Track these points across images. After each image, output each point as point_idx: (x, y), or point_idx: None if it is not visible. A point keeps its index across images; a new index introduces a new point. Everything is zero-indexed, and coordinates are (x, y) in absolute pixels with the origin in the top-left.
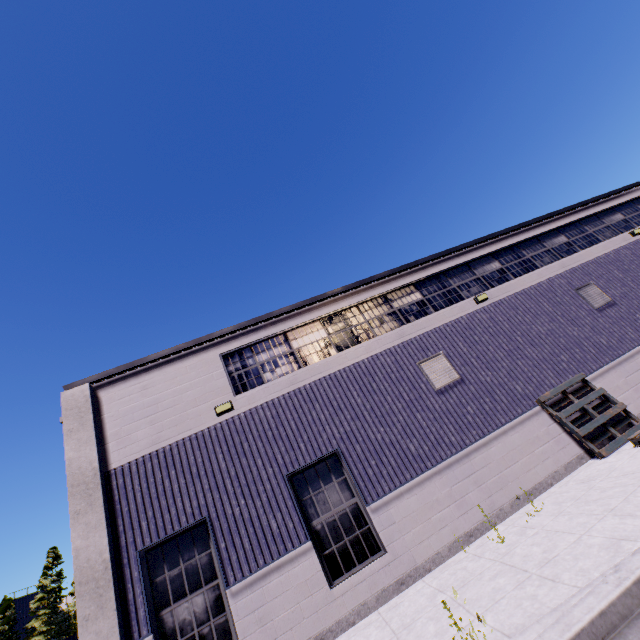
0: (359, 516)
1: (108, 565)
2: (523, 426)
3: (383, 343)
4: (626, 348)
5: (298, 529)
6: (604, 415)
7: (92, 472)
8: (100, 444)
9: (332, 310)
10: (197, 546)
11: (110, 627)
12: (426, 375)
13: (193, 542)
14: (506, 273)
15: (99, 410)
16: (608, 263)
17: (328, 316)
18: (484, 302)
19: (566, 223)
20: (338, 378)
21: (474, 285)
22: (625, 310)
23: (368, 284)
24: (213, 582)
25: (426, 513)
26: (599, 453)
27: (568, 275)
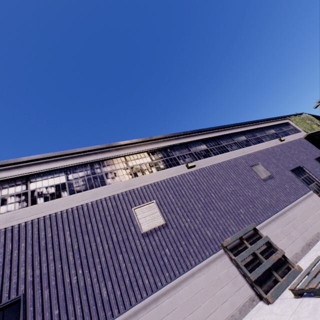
0: None
1: None
2: (209, 268)
3: (110, 190)
4: (281, 206)
5: None
6: (269, 260)
7: None
8: None
9: (77, 162)
10: None
11: None
12: (137, 219)
13: None
14: (210, 152)
15: None
16: (268, 153)
17: (73, 166)
18: (193, 168)
19: (246, 130)
20: (57, 218)
21: (188, 157)
22: (279, 181)
23: (113, 147)
24: None
25: None
26: (266, 299)
27: (246, 157)
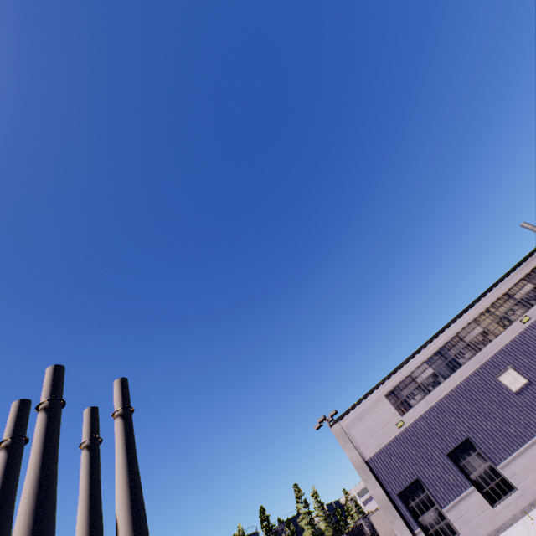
0: (494, 471)
1: (388, 500)
2: None
3: (468, 369)
4: None
5: (463, 480)
6: None
7: (361, 462)
8: (356, 449)
9: (429, 355)
10: (419, 490)
11: (401, 524)
12: (504, 384)
13: (416, 489)
14: None
15: (347, 433)
16: None
17: (428, 358)
18: (528, 321)
19: None
20: (450, 396)
21: (517, 308)
22: None
23: (443, 331)
24: (434, 506)
25: (534, 467)
26: None
27: None
